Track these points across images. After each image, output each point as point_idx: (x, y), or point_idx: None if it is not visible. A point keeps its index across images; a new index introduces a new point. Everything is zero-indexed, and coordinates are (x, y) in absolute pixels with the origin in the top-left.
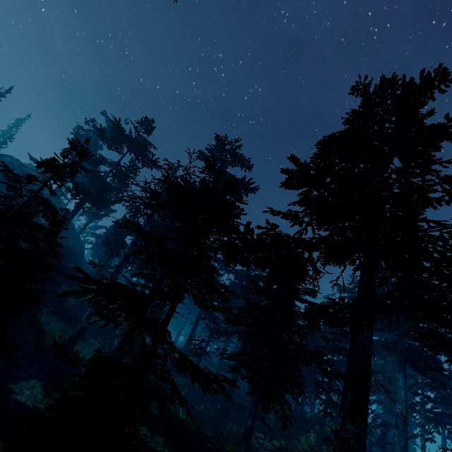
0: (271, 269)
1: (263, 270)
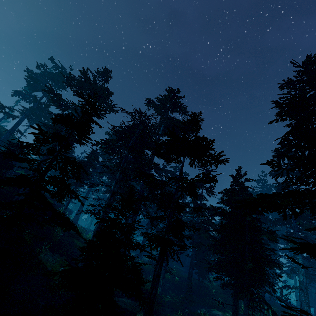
0: (279, 212)
1: (271, 212)
